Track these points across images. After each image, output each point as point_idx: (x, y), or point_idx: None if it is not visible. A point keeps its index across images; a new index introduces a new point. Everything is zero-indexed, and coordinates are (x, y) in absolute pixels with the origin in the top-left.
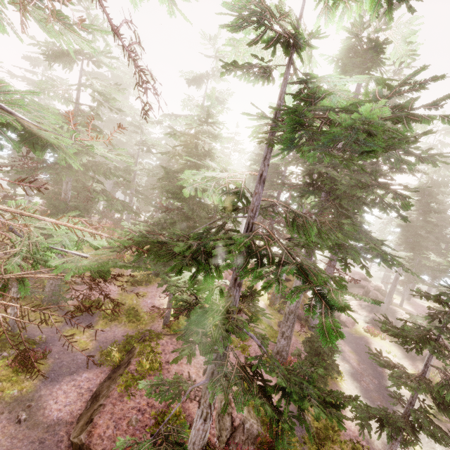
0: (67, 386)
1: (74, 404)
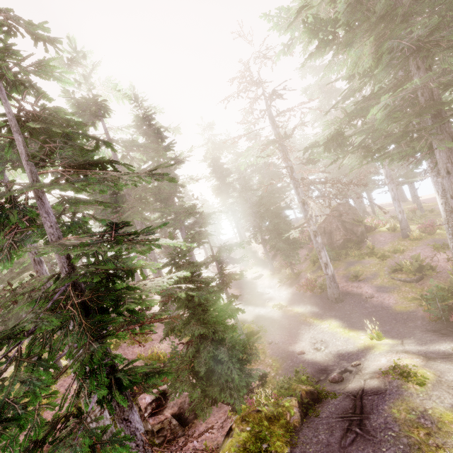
0: None
1: None
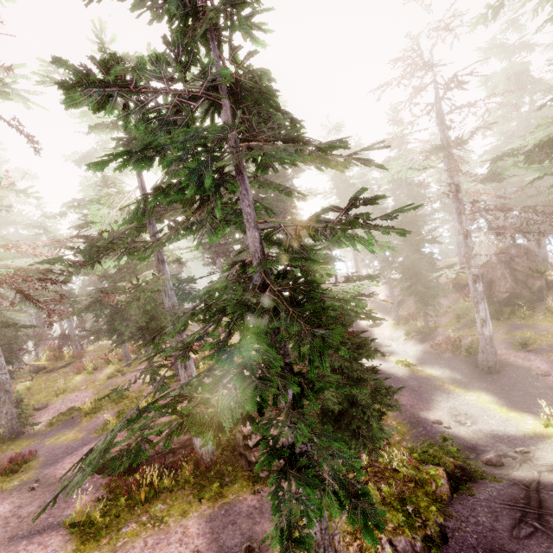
0: (70, 460)
1: None
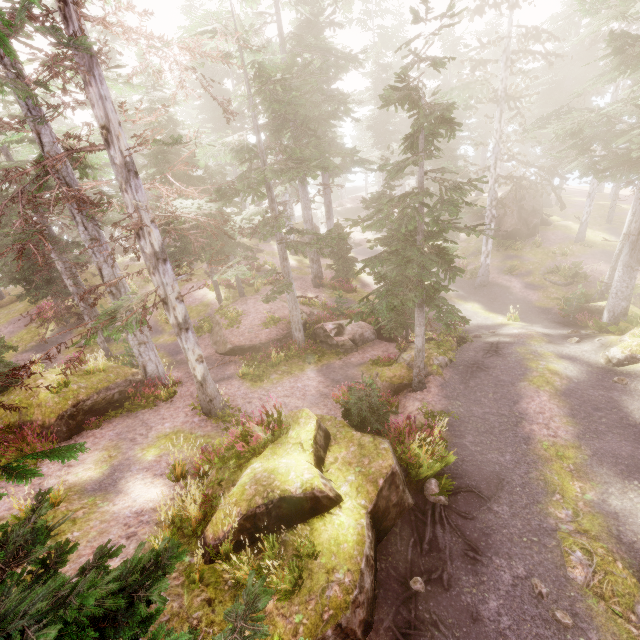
0: None
1: (206, 351)
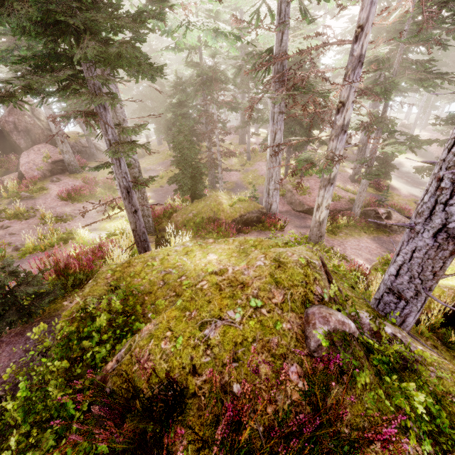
0: None
1: (285, 207)
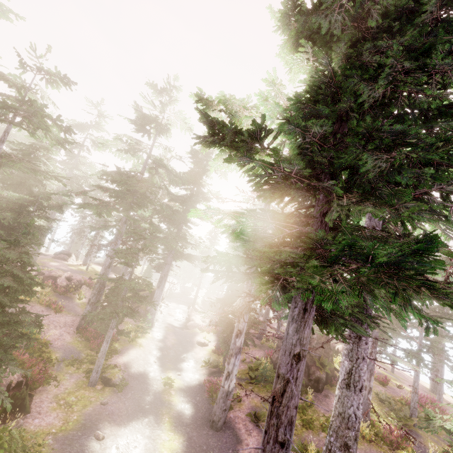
0: None
1: None
